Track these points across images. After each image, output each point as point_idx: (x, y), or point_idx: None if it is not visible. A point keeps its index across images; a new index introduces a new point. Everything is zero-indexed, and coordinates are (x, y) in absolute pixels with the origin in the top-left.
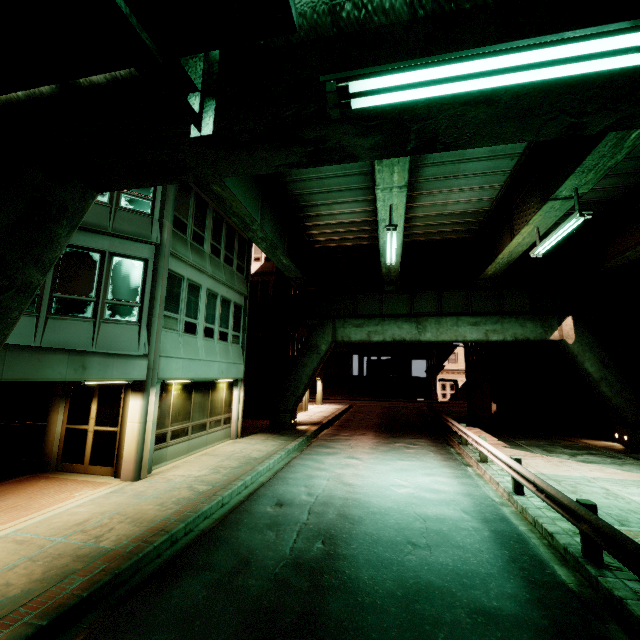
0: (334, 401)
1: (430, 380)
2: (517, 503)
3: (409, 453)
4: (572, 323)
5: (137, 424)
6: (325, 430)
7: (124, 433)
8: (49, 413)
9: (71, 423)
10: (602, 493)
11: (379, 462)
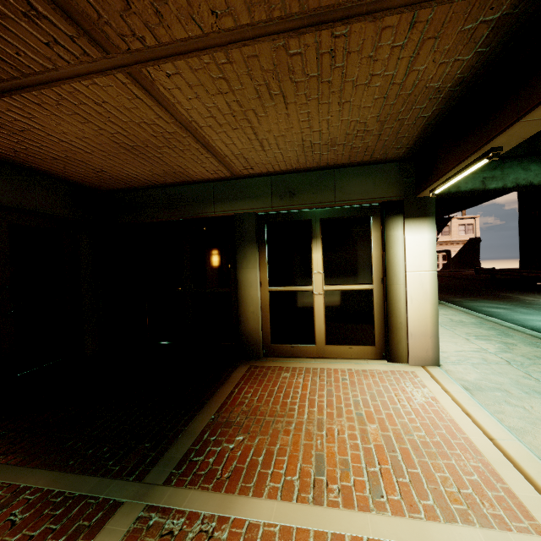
0: None
1: None
2: None
3: None
4: None
5: (428, 273)
6: None
7: (396, 291)
8: (238, 270)
9: (277, 284)
10: None
11: None
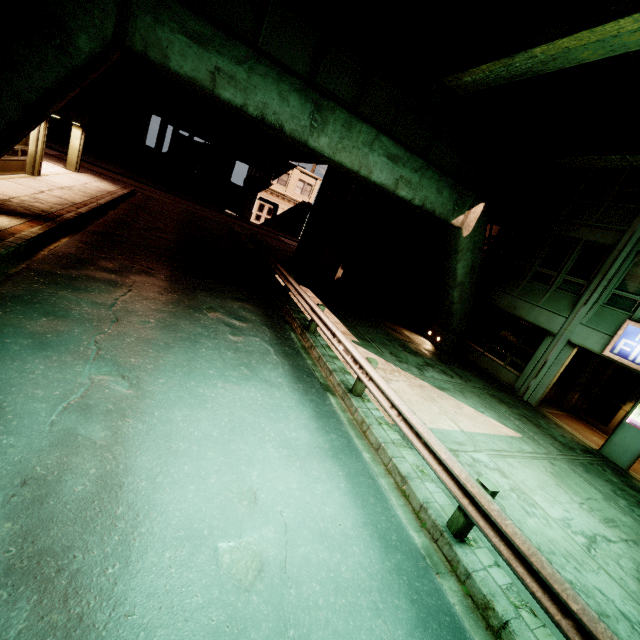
0: (105, 173)
1: (247, 193)
2: (468, 576)
3: (237, 350)
4: (480, 213)
5: None
6: (63, 239)
7: None
8: None
9: None
10: (510, 491)
11: (180, 391)
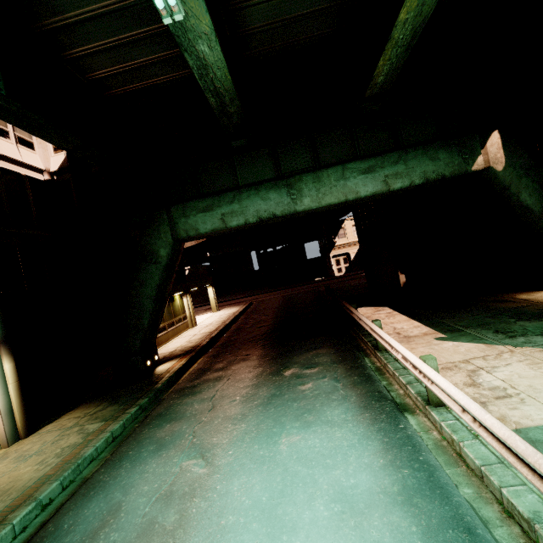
0: (236, 301)
1: (325, 258)
2: None
3: (303, 398)
4: (500, 140)
5: None
6: (199, 360)
7: None
8: None
9: None
10: None
11: (243, 458)
